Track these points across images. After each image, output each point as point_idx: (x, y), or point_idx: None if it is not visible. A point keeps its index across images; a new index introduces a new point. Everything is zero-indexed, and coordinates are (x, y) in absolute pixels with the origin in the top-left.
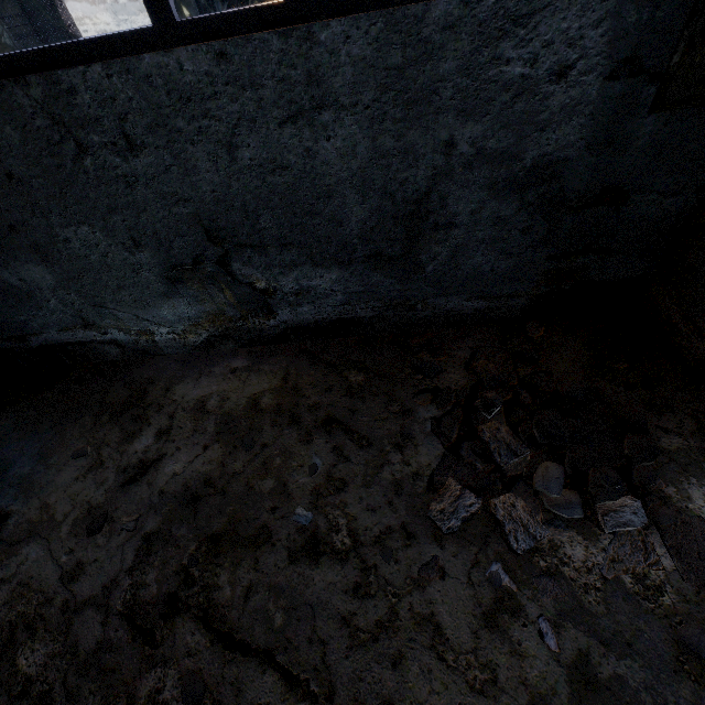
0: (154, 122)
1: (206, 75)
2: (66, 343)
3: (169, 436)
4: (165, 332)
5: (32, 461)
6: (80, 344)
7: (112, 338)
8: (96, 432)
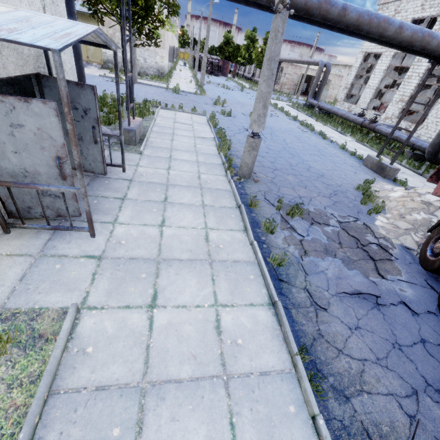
0: None
1: None
2: None
3: None
4: None
5: None
6: None
7: None
8: None
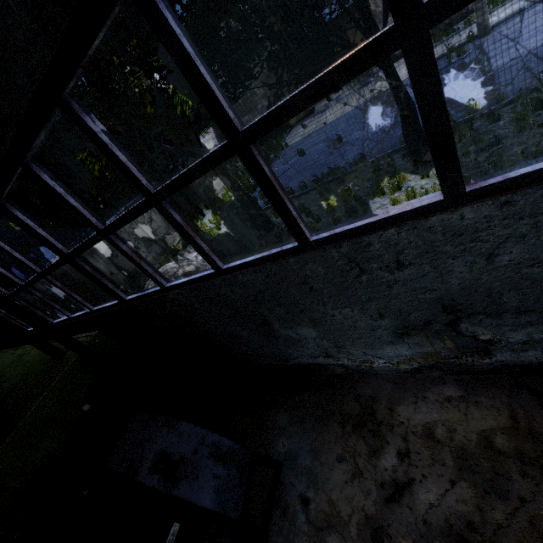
0: (424, 251)
1: (484, 217)
2: (310, 363)
3: (409, 460)
4: (382, 362)
5: (309, 455)
6: (319, 364)
7: (341, 363)
8: (346, 440)
